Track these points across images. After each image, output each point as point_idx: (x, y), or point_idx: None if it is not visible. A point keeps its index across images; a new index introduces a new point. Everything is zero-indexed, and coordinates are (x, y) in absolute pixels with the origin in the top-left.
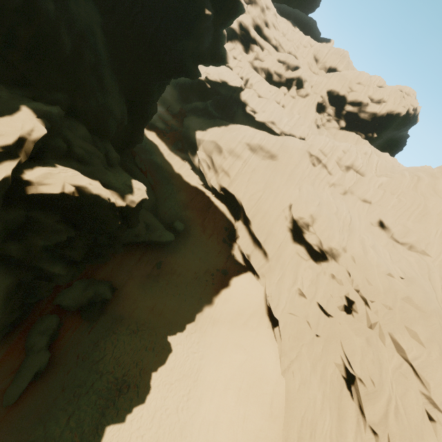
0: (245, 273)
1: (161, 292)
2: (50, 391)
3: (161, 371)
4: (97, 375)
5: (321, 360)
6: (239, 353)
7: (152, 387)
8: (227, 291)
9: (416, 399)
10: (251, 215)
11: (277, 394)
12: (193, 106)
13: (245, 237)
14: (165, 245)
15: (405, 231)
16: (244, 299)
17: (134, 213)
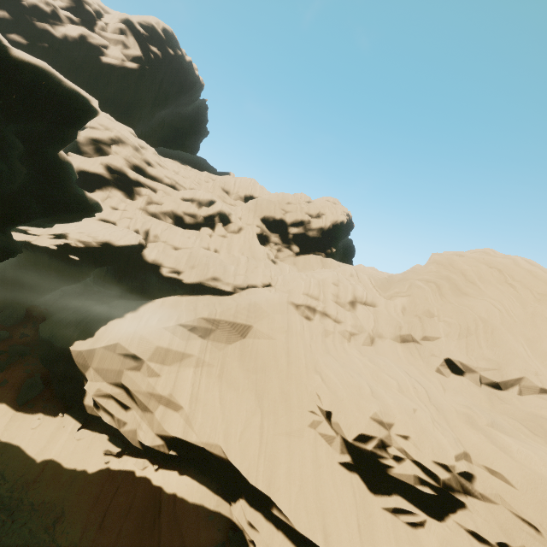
0: None
1: None
2: None
3: None
4: None
5: None
6: None
7: None
8: None
9: None
10: (263, 485)
11: None
12: (57, 294)
13: (273, 544)
14: None
15: (495, 367)
16: None
17: None
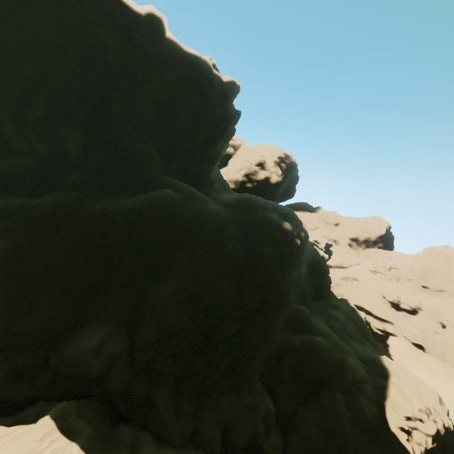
0: (389, 337)
1: None
2: None
3: None
4: None
5: (451, 349)
6: (421, 366)
7: None
8: (391, 348)
9: None
10: (370, 309)
11: (449, 369)
12: None
13: (374, 320)
14: None
15: (435, 285)
16: (401, 346)
17: None
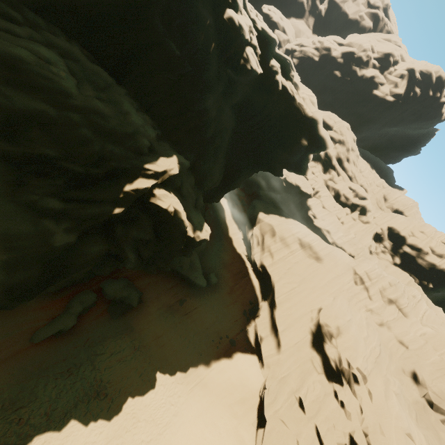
0: (251, 354)
1: (172, 327)
2: (57, 354)
3: (137, 401)
4: (91, 366)
5: None
6: (212, 434)
7: (123, 410)
8: (227, 362)
9: None
10: (279, 300)
11: None
12: (265, 193)
13: (265, 319)
14: (195, 288)
15: (442, 397)
16: (240, 379)
17: (194, 246)
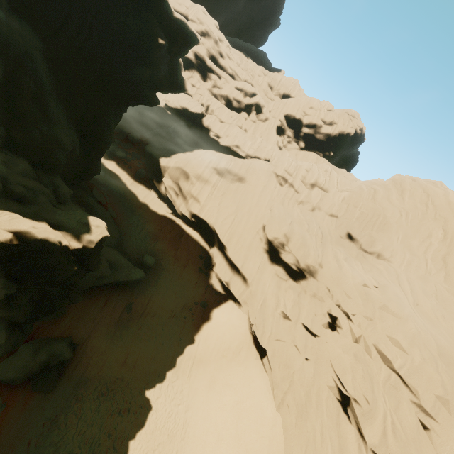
0: (226, 302)
1: (134, 339)
2: None
3: (141, 436)
4: None
5: (314, 385)
6: (228, 395)
7: None
8: (209, 326)
9: (408, 410)
10: (225, 240)
11: (275, 434)
12: (154, 132)
13: (222, 263)
14: (134, 284)
15: (371, 240)
16: (227, 331)
17: (93, 254)
